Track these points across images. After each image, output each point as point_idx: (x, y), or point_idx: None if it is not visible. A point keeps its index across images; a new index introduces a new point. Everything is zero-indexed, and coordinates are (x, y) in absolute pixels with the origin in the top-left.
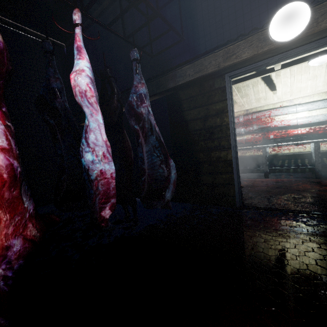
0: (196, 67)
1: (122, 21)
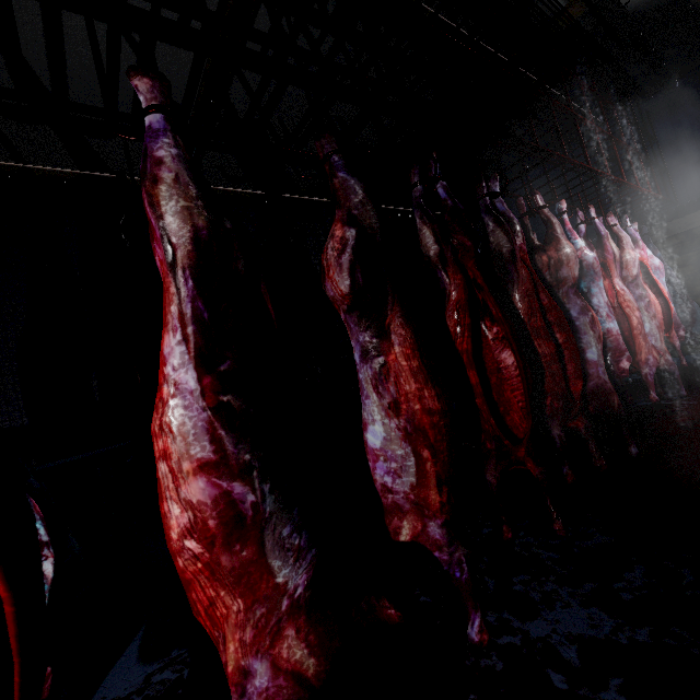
0: (689, 220)
1: (623, 206)
